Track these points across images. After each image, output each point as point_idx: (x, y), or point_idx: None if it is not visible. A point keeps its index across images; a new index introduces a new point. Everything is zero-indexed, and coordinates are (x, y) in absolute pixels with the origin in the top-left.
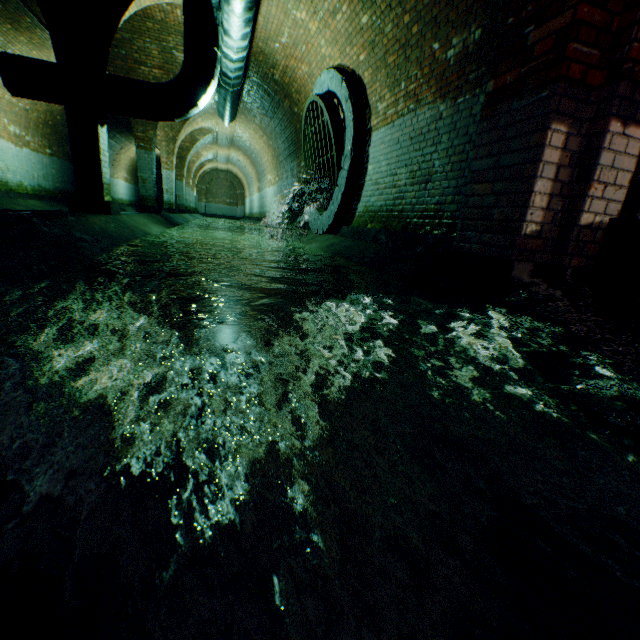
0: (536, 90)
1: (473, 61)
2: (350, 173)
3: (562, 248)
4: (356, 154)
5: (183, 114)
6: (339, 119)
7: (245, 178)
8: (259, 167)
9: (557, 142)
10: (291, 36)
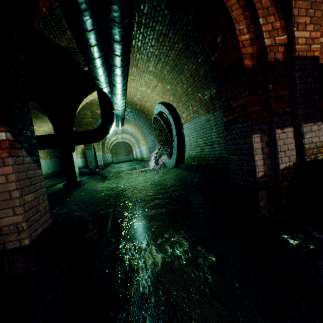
0: (242, 123)
1: (215, 100)
2: (178, 142)
3: (277, 179)
4: (178, 134)
5: (104, 137)
6: (167, 122)
7: (131, 143)
8: (136, 138)
9: (257, 140)
10: (141, 95)
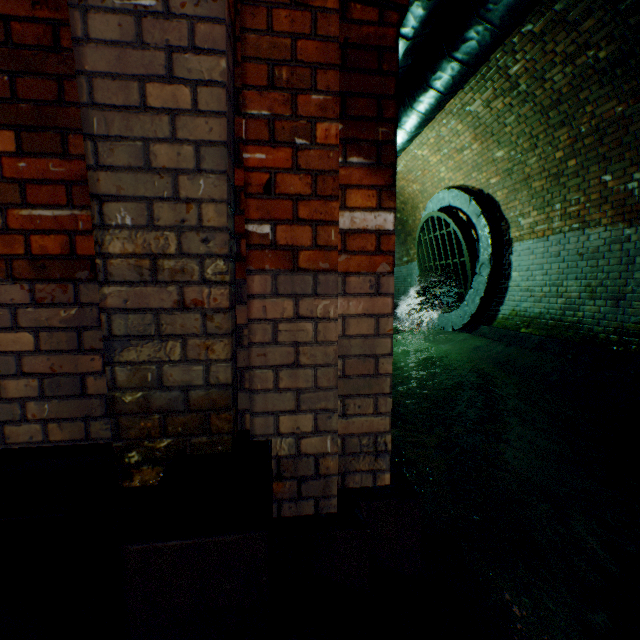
0: None
1: None
2: (489, 279)
3: None
4: (495, 262)
5: None
6: (469, 231)
7: None
8: None
9: None
10: (406, 166)
